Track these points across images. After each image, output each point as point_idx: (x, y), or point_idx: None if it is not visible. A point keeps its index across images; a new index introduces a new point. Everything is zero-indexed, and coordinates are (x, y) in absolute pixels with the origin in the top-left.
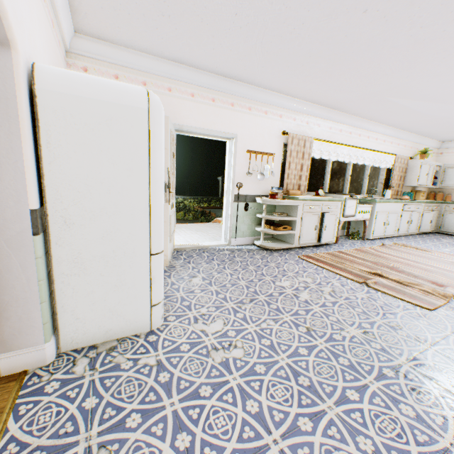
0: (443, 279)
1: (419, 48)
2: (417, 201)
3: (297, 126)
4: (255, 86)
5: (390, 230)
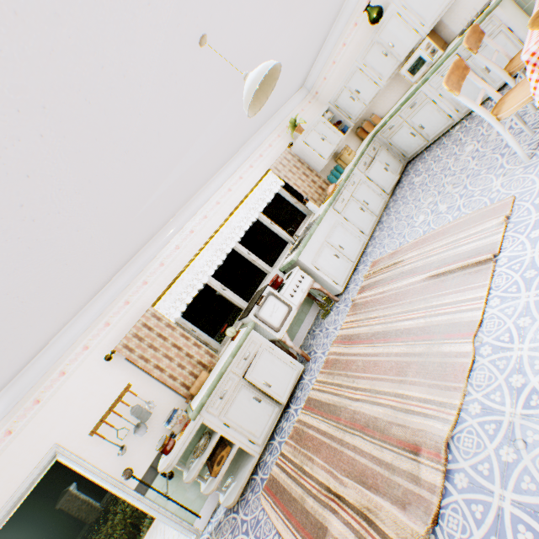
0: (416, 405)
1: None
2: (343, 180)
3: (120, 323)
4: (5, 387)
5: (354, 247)
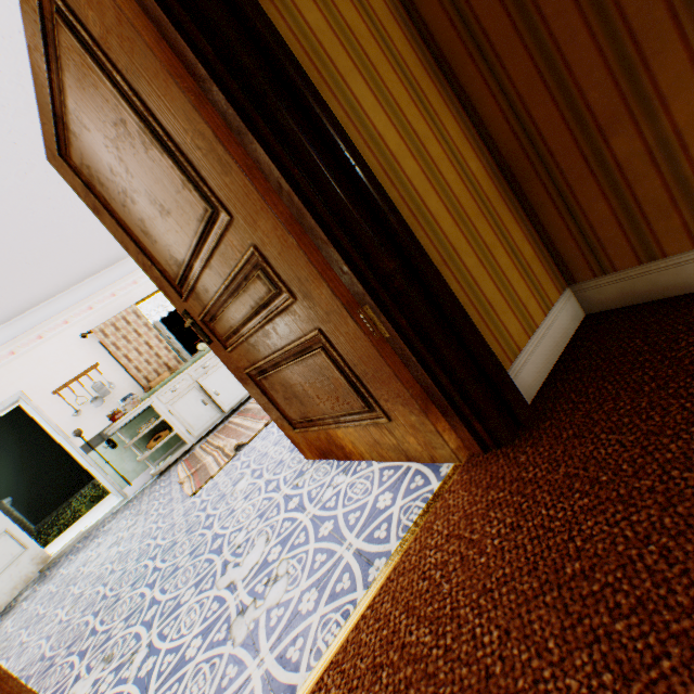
0: None
1: (5, 234)
2: None
3: (103, 310)
4: None
5: None
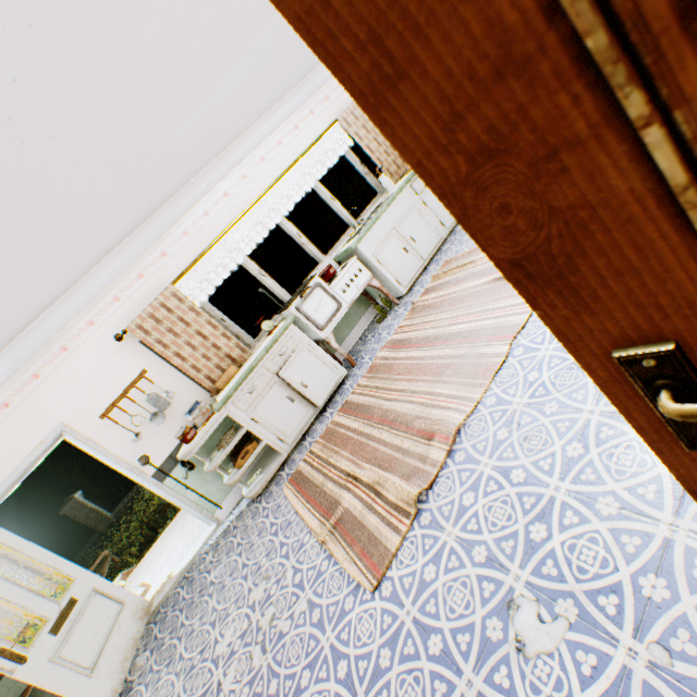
0: (442, 401)
1: None
2: None
3: (132, 299)
4: None
5: (429, 241)
